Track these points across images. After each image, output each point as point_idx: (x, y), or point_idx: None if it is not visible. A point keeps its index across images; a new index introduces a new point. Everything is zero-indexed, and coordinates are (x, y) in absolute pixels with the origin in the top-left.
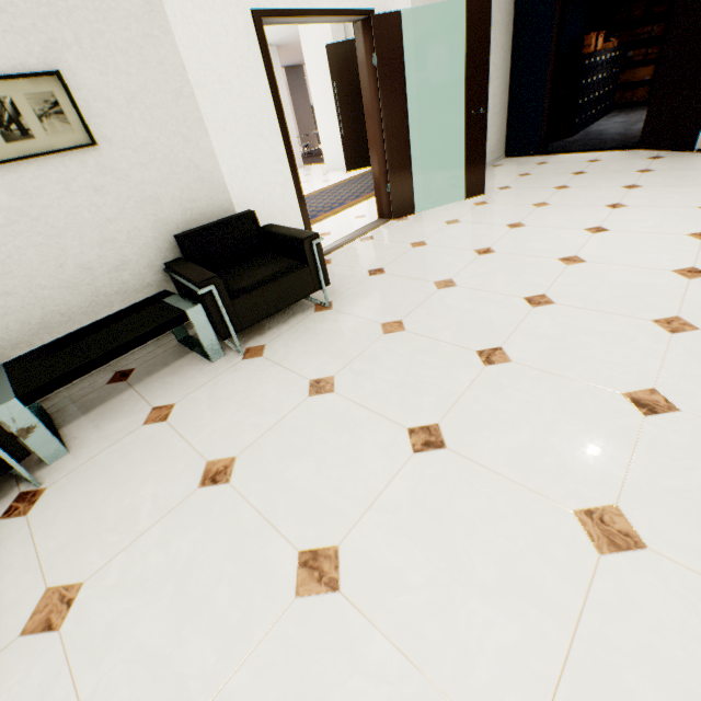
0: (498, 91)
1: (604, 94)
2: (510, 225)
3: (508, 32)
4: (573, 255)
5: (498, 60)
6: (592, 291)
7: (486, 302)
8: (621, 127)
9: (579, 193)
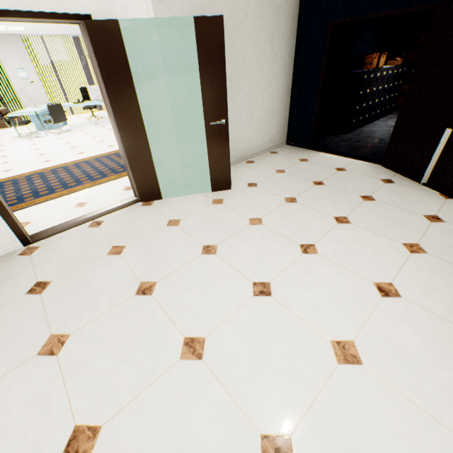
0: (279, 93)
1: (385, 100)
2: (207, 246)
3: (291, 45)
4: (202, 337)
5: (278, 68)
6: (145, 451)
7: (36, 418)
8: (388, 132)
9: (297, 214)
